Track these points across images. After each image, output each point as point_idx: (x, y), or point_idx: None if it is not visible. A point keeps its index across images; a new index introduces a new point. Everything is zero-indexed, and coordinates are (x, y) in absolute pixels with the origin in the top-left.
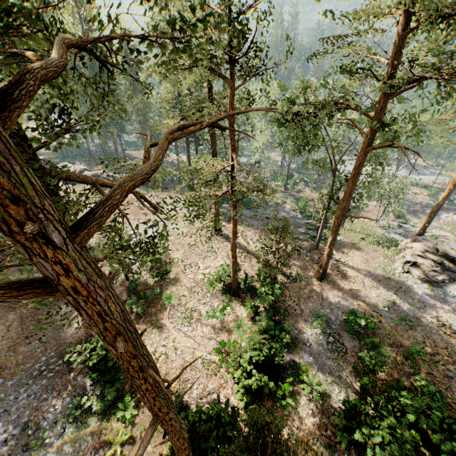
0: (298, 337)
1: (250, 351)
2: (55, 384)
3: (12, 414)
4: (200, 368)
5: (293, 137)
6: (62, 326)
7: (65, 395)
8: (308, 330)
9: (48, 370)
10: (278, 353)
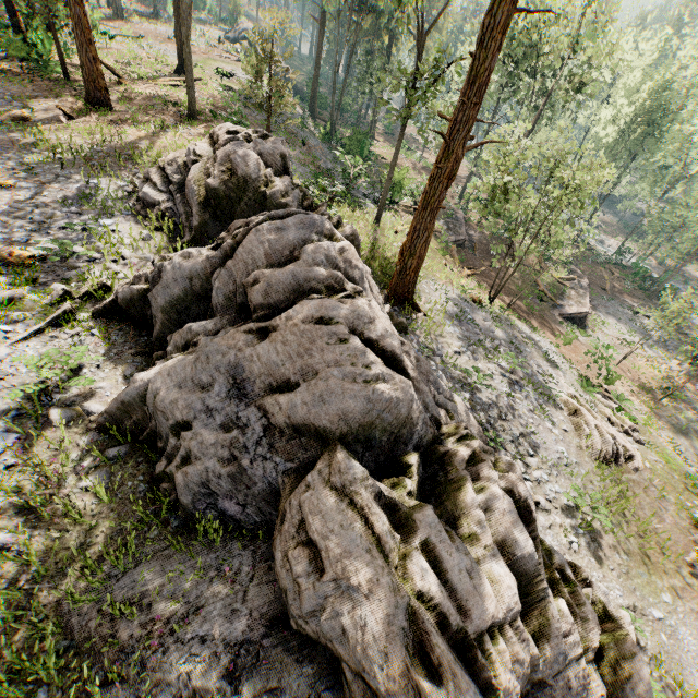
0: None
1: None
2: None
3: None
4: None
5: None
6: None
7: None
8: None
9: None
10: None
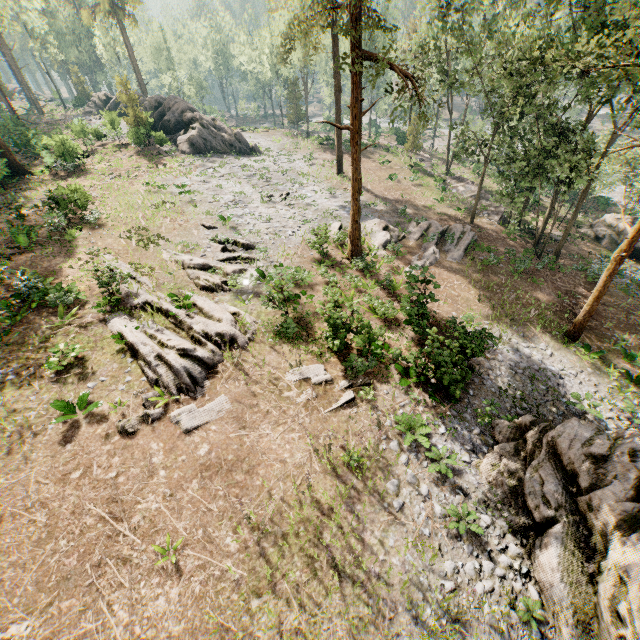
0: None
1: None
2: None
3: None
4: None
5: None
6: None
7: None
8: None
9: None
10: None
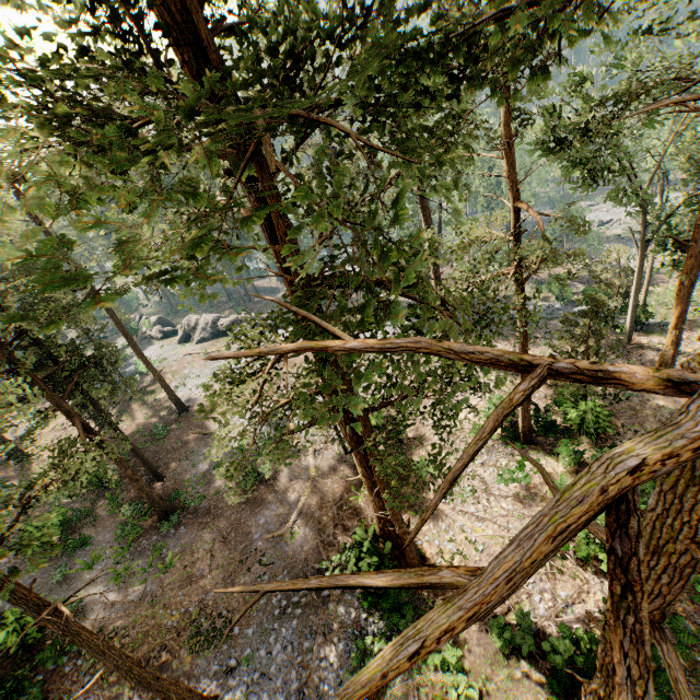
0: None
1: None
2: (311, 624)
3: (273, 677)
4: None
5: (579, 164)
6: (282, 538)
7: (335, 640)
8: None
9: (293, 605)
10: None
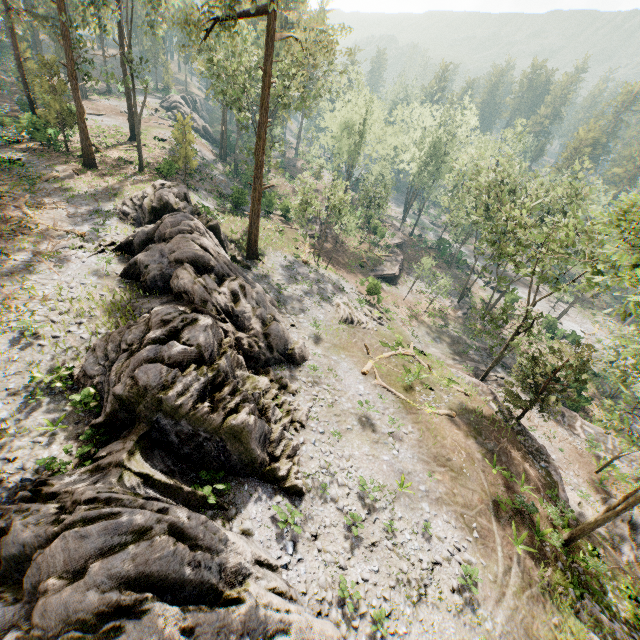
0: None
1: None
2: None
3: None
4: None
5: None
6: None
7: None
8: (7, 156)
9: None
10: None
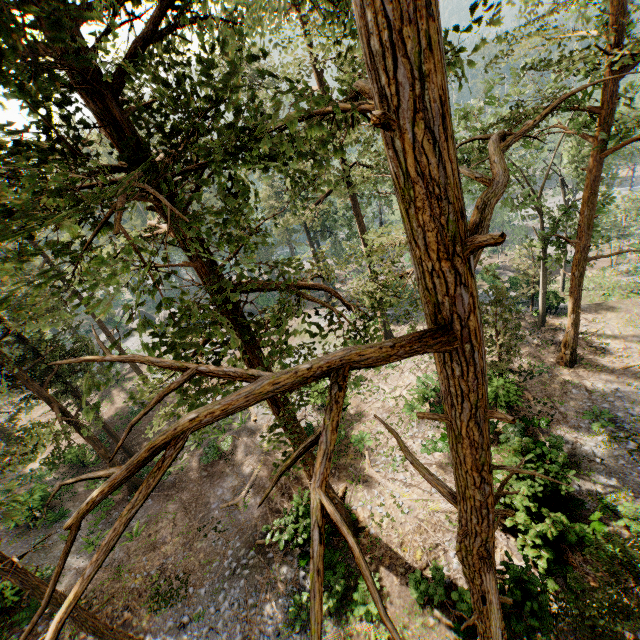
0: (575, 453)
1: (519, 483)
2: (257, 583)
3: (220, 631)
4: (446, 525)
5: None
6: (236, 506)
7: (276, 596)
8: (588, 440)
9: (241, 567)
10: (561, 479)
